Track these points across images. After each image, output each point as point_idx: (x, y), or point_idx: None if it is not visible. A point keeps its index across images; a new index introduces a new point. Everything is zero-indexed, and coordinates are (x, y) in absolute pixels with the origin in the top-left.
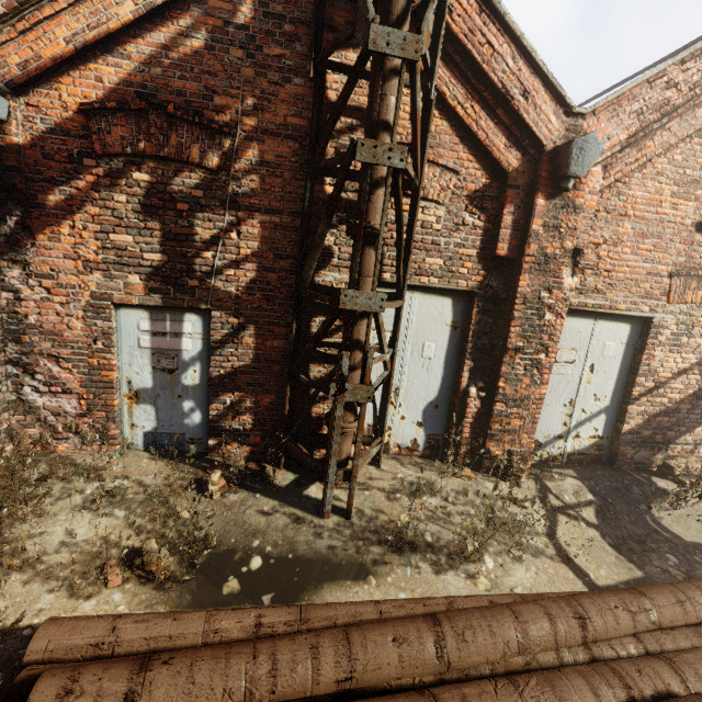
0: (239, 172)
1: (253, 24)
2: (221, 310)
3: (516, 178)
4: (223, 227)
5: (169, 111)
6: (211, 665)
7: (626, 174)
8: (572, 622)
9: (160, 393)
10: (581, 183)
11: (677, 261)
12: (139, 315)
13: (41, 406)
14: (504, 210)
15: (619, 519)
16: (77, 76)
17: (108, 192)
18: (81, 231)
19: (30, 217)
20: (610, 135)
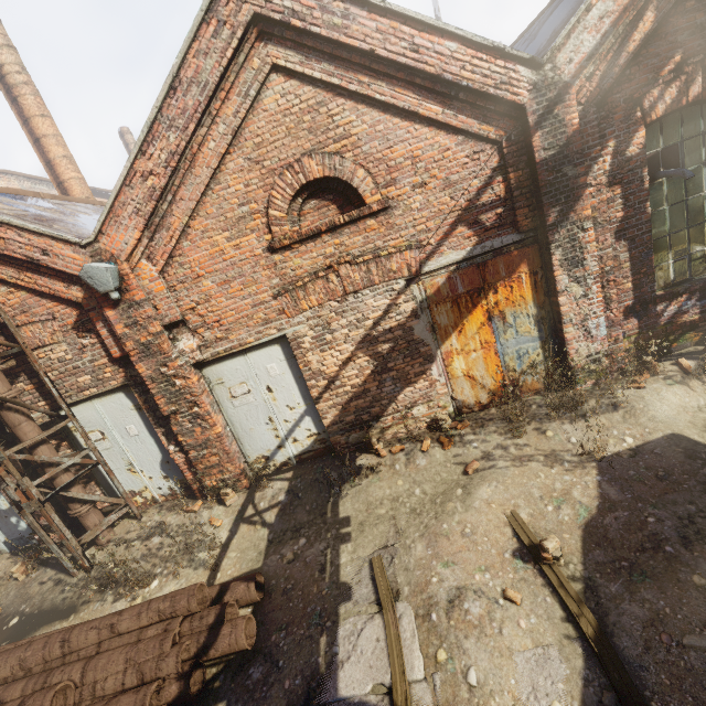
0: None
1: None
2: None
3: (88, 303)
4: None
5: None
6: None
7: (177, 248)
8: (56, 645)
9: None
10: (130, 285)
11: (273, 284)
12: None
13: None
14: (97, 328)
15: (294, 512)
16: None
17: None
18: None
19: None
20: (126, 240)
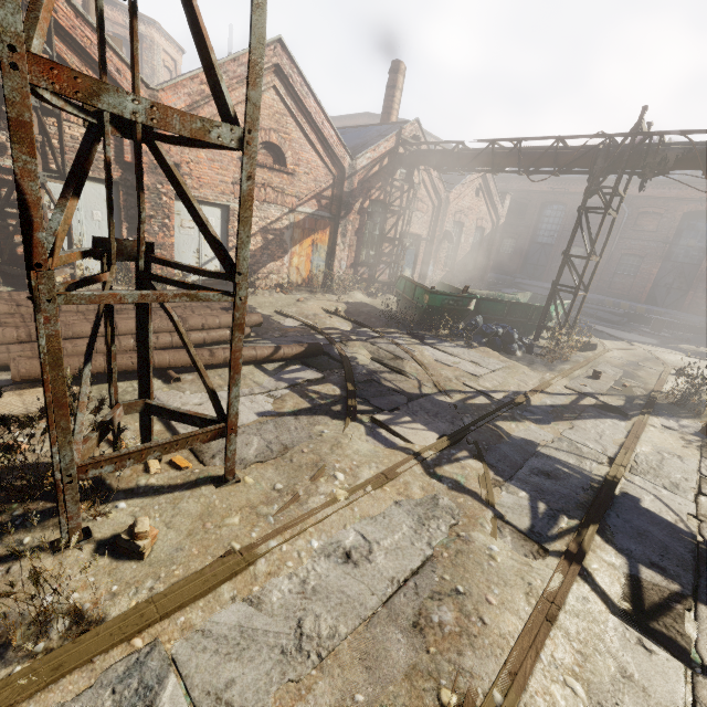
0: None
1: None
2: None
3: None
4: None
5: None
6: None
7: None
8: None
9: None
10: None
11: (235, 176)
12: None
13: None
14: None
15: None
16: None
17: None
18: None
19: None
20: (176, 104)
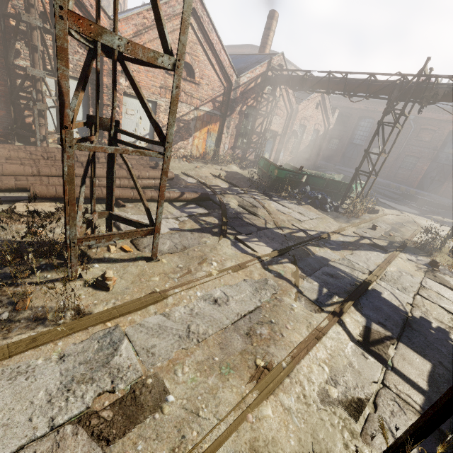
0: None
1: None
2: None
3: None
4: None
5: None
6: (8, 145)
7: None
8: (102, 153)
9: None
10: None
11: (161, 83)
12: None
13: None
14: None
15: None
16: None
17: None
18: None
19: None
20: (127, 31)
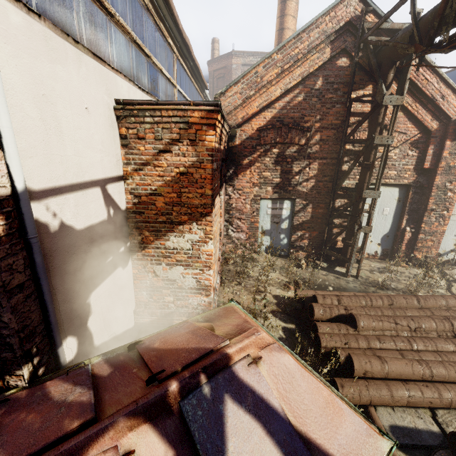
0: (311, 145)
1: (322, 87)
2: (299, 199)
3: (435, 133)
4: (303, 166)
5: (290, 126)
6: (354, 297)
7: None
8: None
9: (272, 231)
10: None
11: None
12: (268, 202)
13: (233, 236)
14: (428, 148)
15: None
16: (257, 118)
17: (263, 157)
18: (253, 173)
19: (237, 169)
20: None
